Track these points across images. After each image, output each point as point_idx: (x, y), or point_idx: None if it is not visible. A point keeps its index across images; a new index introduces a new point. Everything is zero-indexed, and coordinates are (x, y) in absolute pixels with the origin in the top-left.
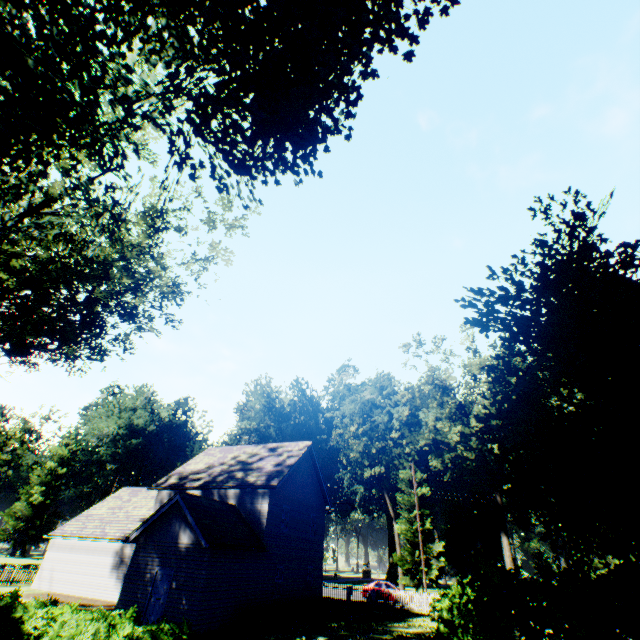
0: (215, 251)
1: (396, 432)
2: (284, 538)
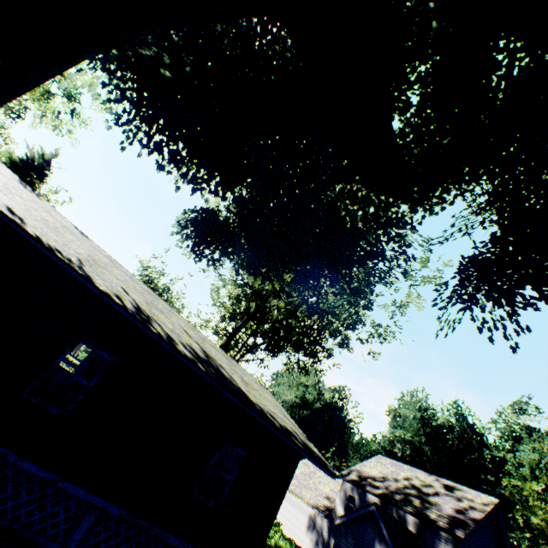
0: (410, 298)
1: None
2: None
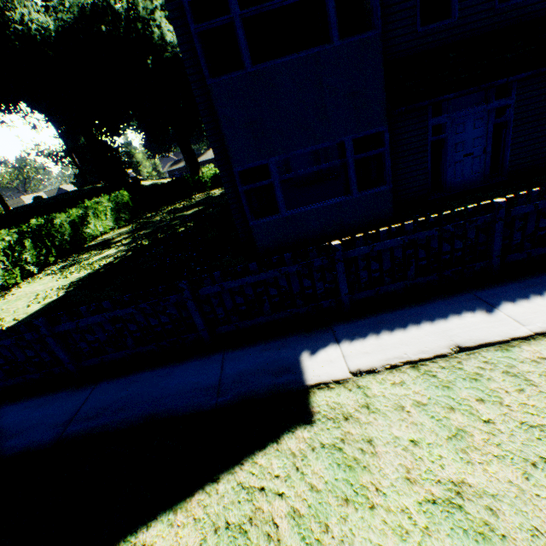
0: None
1: None
2: None
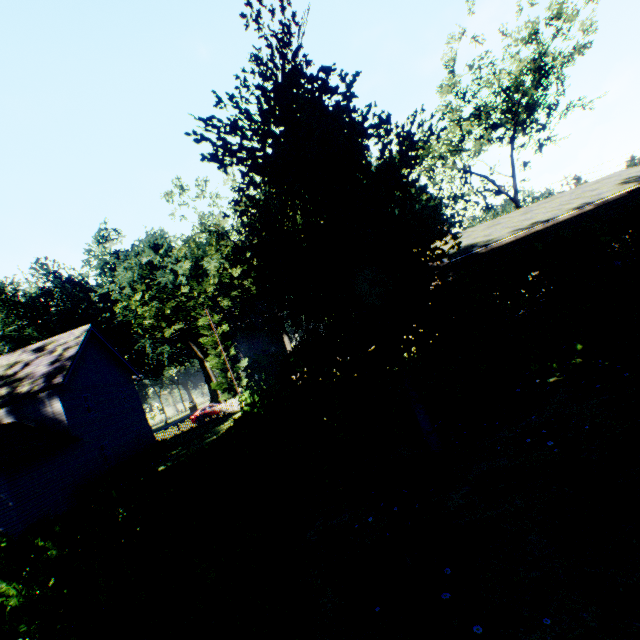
0: None
1: (186, 288)
2: (97, 421)
